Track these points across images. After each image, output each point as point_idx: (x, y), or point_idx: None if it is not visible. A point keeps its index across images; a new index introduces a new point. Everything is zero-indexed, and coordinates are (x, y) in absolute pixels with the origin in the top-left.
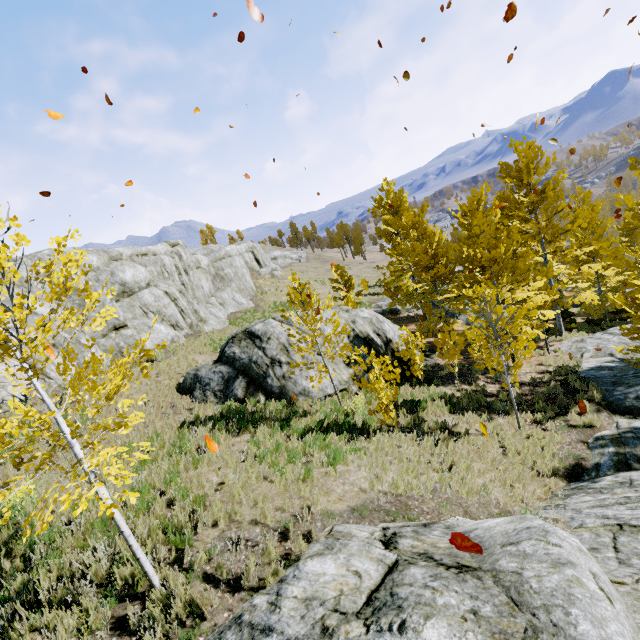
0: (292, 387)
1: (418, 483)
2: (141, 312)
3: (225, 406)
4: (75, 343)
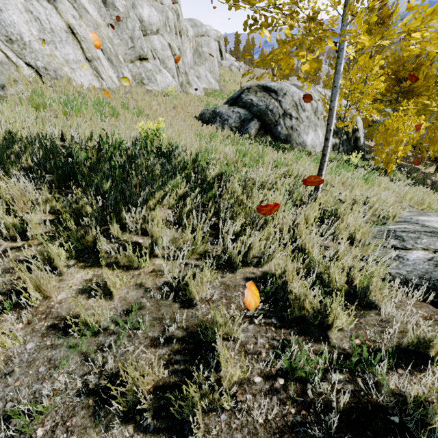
0: (296, 137)
1: (436, 206)
2: (151, 55)
3: (247, 136)
4: (115, 56)
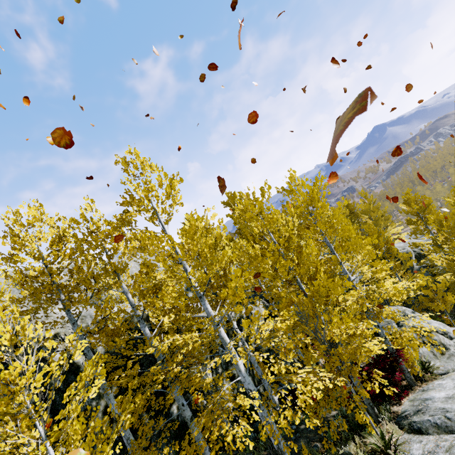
0: None
1: None
2: None
3: None
4: None
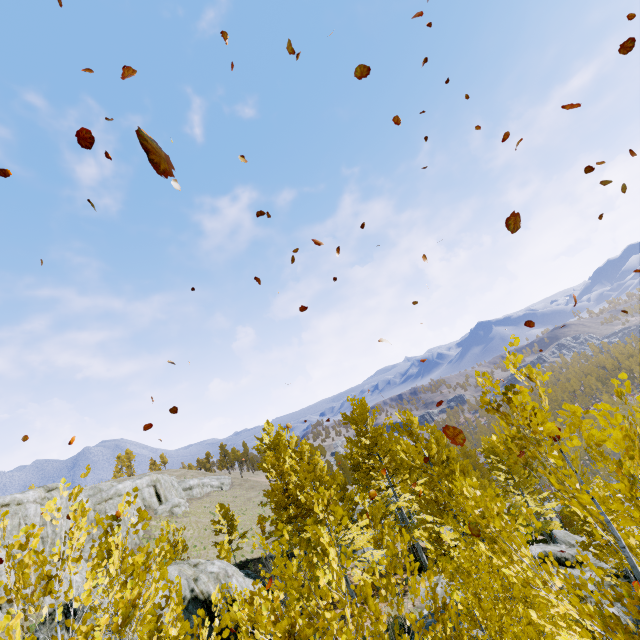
0: None
1: None
2: None
3: None
4: None
